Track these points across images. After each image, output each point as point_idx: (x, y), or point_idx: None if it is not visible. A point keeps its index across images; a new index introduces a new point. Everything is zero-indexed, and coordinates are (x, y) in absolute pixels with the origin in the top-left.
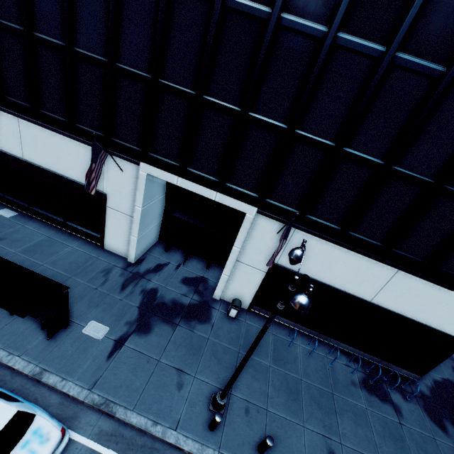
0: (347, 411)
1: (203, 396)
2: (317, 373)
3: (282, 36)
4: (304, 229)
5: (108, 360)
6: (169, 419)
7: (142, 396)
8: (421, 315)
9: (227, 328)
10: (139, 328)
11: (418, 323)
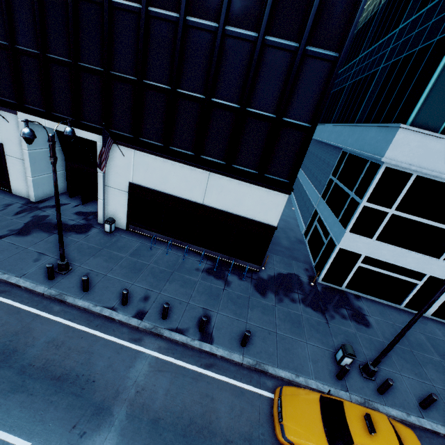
0: (179, 280)
1: (54, 265)
2: (167, 263)
3: (81, 5)
4: (139, 149)
5: None
6: (17, 273)
7: (1, 262)
8: (239, 209)
9: (100, 237)
10: (19, 233)
11: (239, 216)
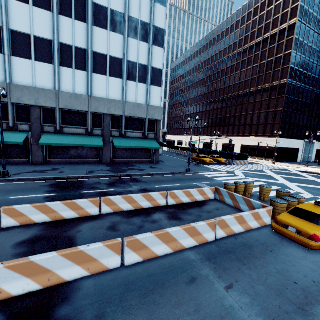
0: None
1: None
2: None
3: (316, 118)
4: (319, 141)
5: None
6: None
7: None
8: None
9: None
10: None
11: None
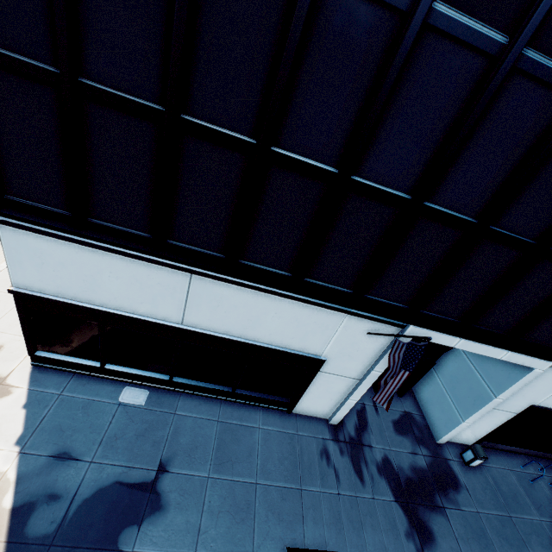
0: None
1: None
2: None
3: None
4: None
5: None
6: None
7: None
8: None
9: (478, 484)
10: (421, 536)
11: None
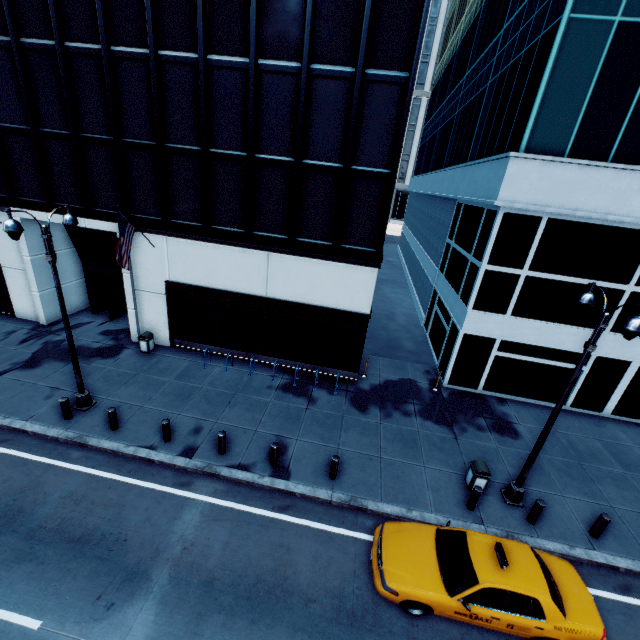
0: (243, 403)
1: (72, 401)
2: (227, 383)
3: (74, 61)
4: (172, 234)
5: None
6: (23, 415)
7: (2, 404)
8: (315, 297)
9: (135, 360)
10: (25, 366)
11: (316, 306)
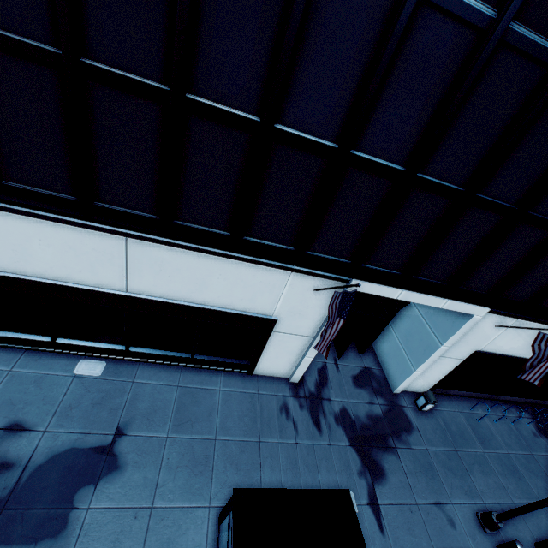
0: None
1: (472, 521)
2: (511, 439)
3: None
4: (529, 319)
5: (384, 533)
6: None
7: None
8: None
9: (429, 426)
10: (372, 473)
11: None
